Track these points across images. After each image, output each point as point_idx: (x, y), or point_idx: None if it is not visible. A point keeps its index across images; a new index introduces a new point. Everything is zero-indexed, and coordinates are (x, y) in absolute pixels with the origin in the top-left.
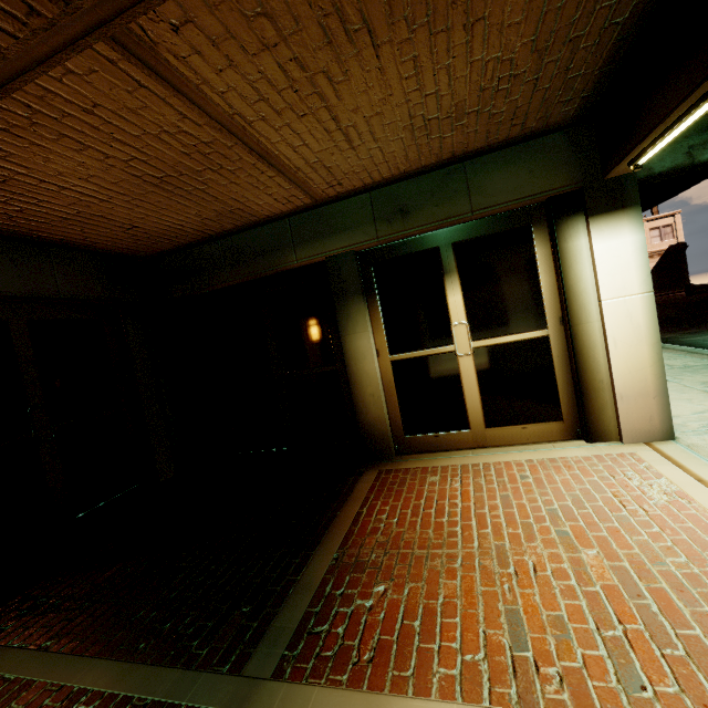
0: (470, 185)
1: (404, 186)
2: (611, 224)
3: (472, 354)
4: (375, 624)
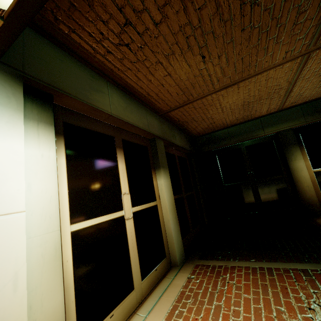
0: None
1: (317, 102)
2: None
3: None
4: None
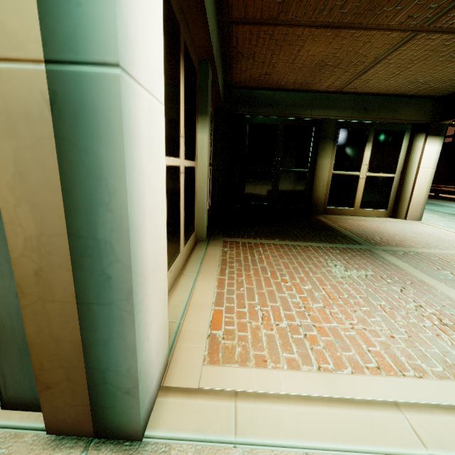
0: (395, 107)
1: (370, 98)
2: (433, 140)
3: (365, 178)
4: (387, 241)
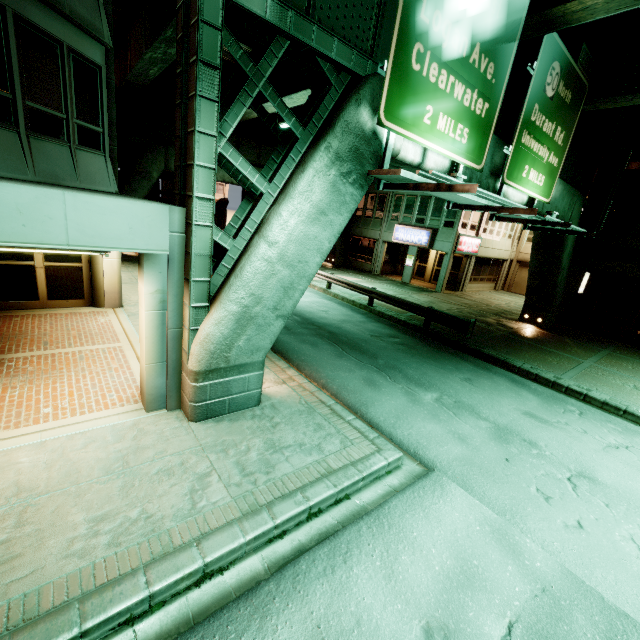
0: None
1: None
2: None
3: (45, 268)
4: None
